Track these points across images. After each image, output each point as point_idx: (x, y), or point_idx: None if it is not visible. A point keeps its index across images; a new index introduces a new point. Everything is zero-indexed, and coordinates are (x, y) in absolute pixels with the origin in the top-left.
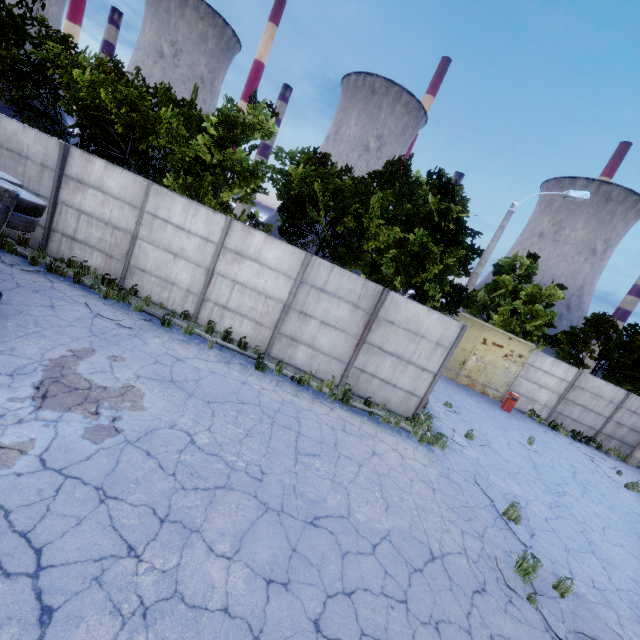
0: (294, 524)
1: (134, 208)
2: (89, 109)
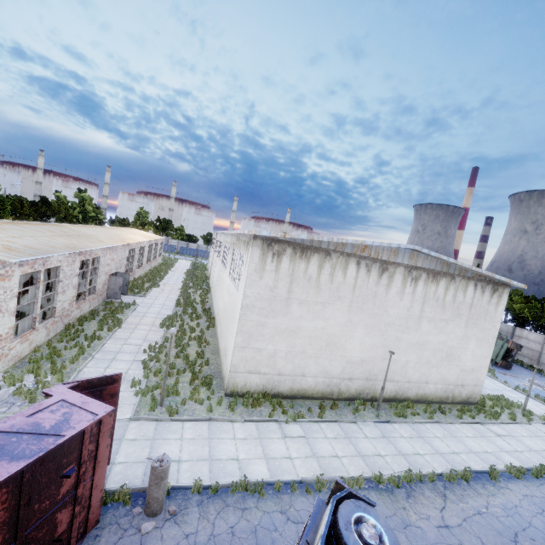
0: None
1: (539, 344)
2: (518, 314)
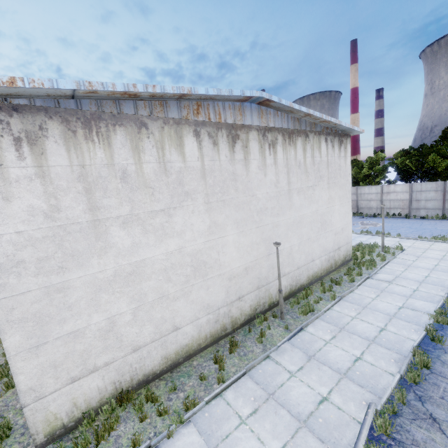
0: (418, 229)
1: (354, 194)
2: None
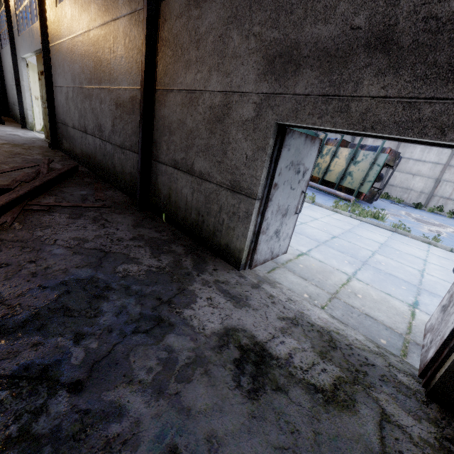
0: None
1: None
2: None
